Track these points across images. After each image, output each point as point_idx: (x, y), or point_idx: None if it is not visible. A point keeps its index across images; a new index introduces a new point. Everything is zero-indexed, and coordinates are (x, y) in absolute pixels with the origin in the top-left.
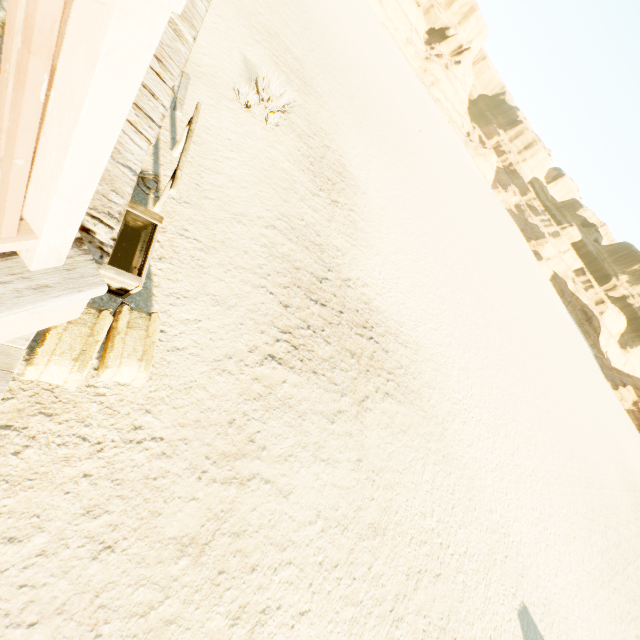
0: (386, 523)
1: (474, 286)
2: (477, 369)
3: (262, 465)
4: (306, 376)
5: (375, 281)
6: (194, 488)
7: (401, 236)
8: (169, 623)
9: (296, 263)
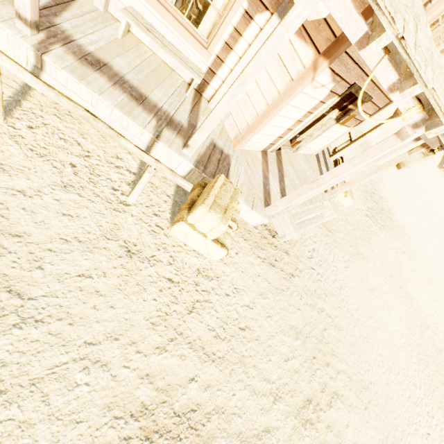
0: (413, 298)
1: (434, 224)
2: (441, 267)
3: (374, 249)
4: (377, 228)
5: (390, 201)
6: (361, 244)
7: (396, 184)
8: (366, 274)
9: (365, 183)
